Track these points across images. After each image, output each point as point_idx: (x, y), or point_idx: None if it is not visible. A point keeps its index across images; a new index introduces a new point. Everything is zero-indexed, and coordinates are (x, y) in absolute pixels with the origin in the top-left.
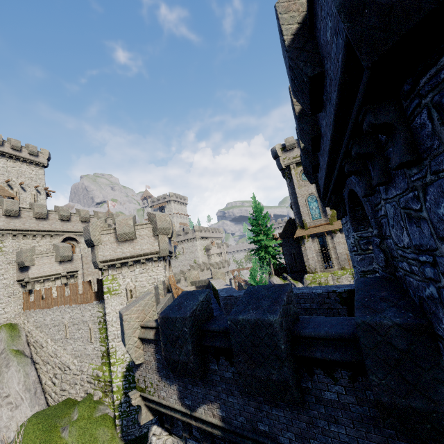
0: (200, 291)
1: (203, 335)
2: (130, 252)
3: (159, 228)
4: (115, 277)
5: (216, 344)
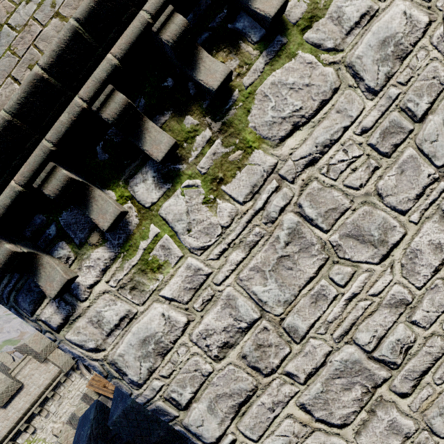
0: (90, 408)
1: (113, 442)
2: (27, 401)
3: (41, 352)
4: (31, 439)
5: (124, 441)
